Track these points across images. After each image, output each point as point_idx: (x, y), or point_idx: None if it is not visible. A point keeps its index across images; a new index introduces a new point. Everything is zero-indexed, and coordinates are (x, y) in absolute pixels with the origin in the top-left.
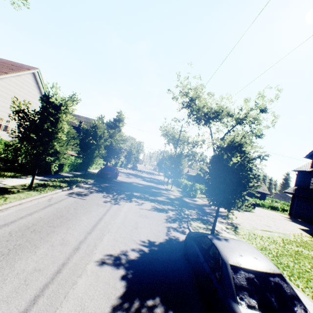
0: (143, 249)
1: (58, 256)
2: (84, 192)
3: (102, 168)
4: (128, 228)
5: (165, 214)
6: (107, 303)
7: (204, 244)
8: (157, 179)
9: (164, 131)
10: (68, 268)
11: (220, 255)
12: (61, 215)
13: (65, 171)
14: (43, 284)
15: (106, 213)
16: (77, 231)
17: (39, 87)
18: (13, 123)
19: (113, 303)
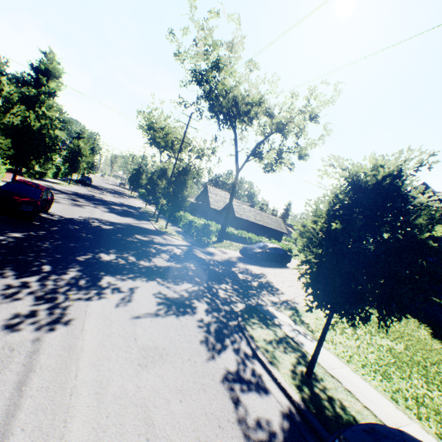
0: None
1: None
2: None
3: (3, 188)
4: None
5: (194, 319)
6: None
7: None
8: (133, 206)
9: (149, 121)
10: None
11: None
12: None
13: None
14: None
15: (12, 420)
16: None
17: None
18: None
19: None
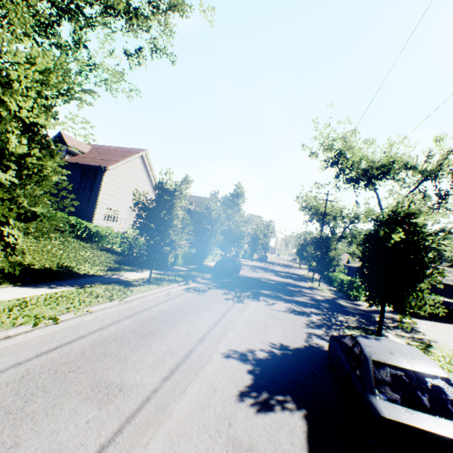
0: (273, 351)
1: (185, 344)
2: (202, 288)
3: (220, 260)
4: (255, 328)
5: (305, 318)
6: (234, 387)
7: (347, 344)
8: (296, 273)
9: (301, 203)
10: (195, 354)
11: (362, 351)
12: (181, 309)
13: (178, 264)
14: (176, 362)
15: (228, 311)
16: (199, 325)
17: (147, 169)
18: (124, 213)
19: (240, 389)
